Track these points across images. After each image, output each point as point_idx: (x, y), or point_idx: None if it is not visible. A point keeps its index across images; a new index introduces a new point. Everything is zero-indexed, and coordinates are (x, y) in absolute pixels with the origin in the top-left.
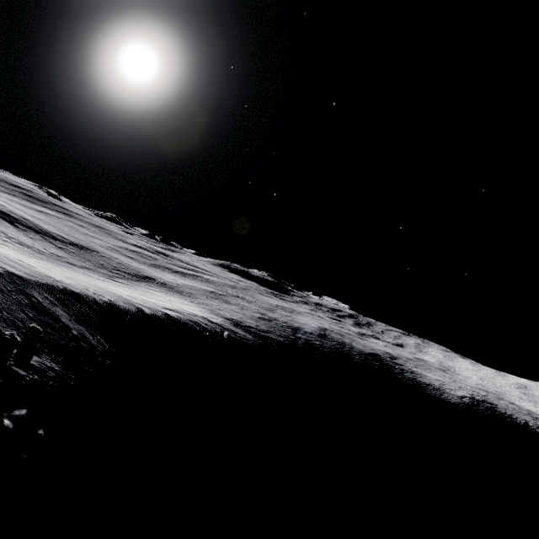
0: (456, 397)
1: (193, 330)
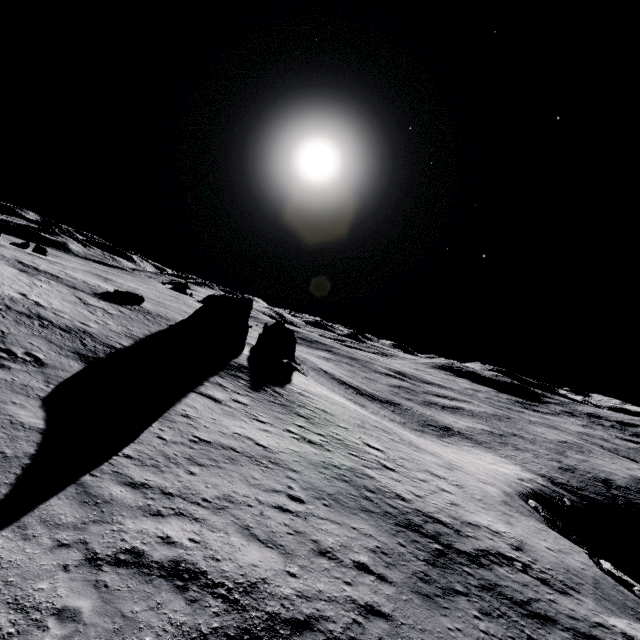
0: None
1: (548, 499)
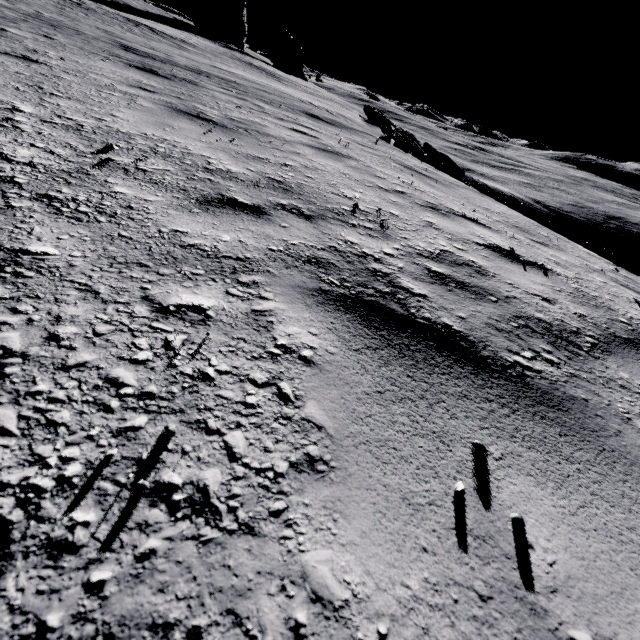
0: None
1: (498, 194)
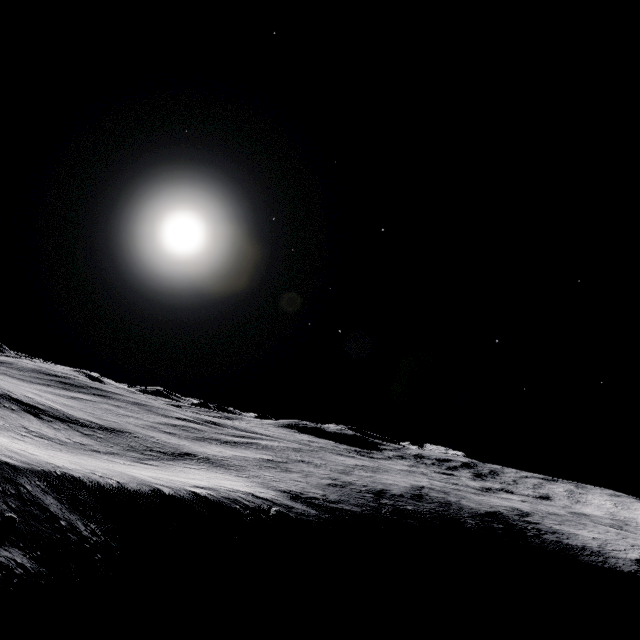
0: (630, 562)
1: (228, 510)
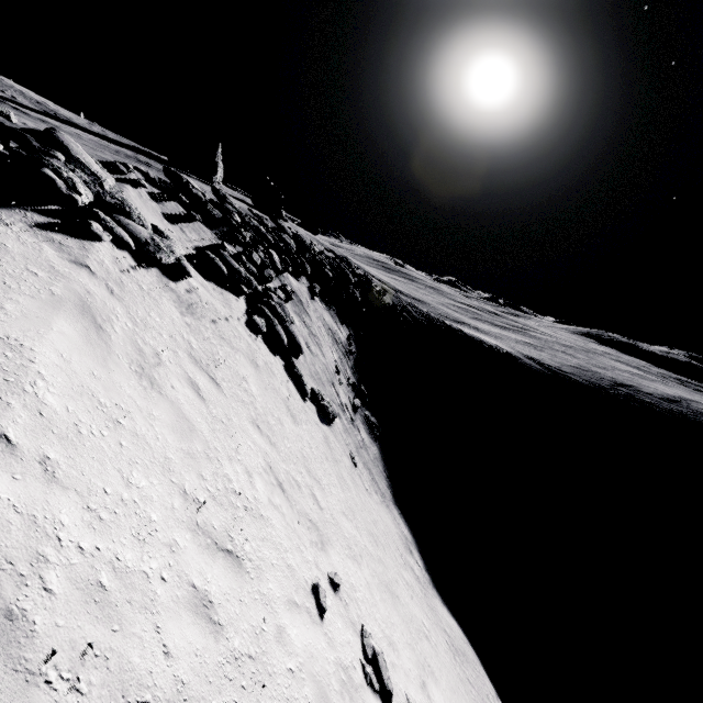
0: None
1: (476, 342)
